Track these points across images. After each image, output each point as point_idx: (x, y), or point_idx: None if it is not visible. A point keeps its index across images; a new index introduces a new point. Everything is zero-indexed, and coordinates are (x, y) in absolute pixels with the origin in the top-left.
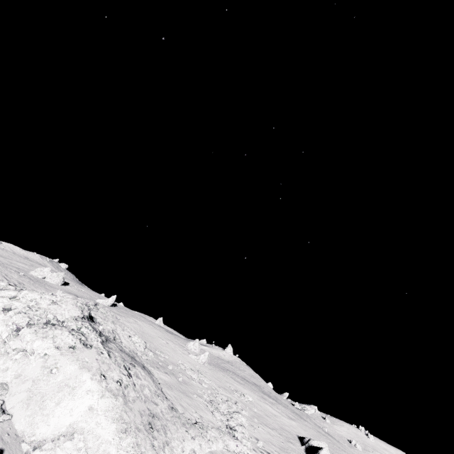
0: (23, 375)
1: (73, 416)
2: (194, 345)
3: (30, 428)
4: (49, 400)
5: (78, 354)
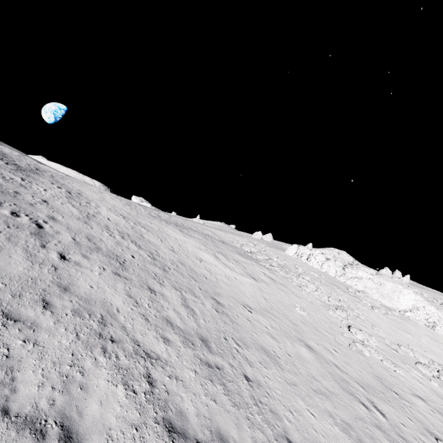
0: (368, 287)
1: (411, 302)
2: (387, 271)
3: (394, 306)
4: (392, 296)
5: (383, 277)
